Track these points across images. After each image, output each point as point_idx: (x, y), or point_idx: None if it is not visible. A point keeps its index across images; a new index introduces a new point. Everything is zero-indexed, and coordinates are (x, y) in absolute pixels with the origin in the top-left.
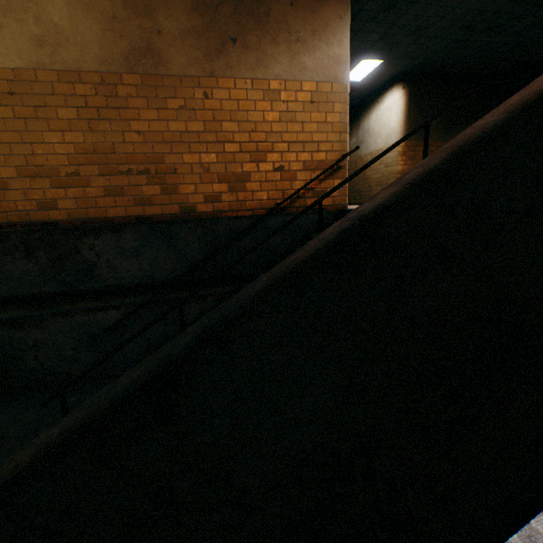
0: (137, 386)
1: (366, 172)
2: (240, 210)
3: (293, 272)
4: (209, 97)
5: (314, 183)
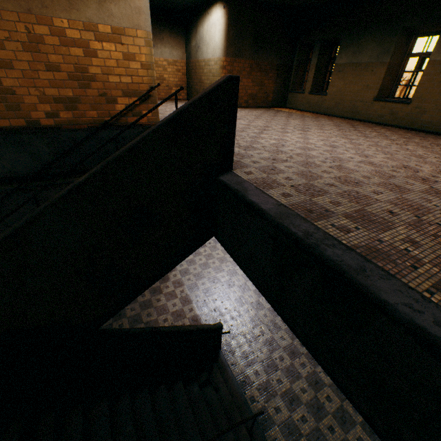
0: (7, 236)
1: (202, 77)
2: (77, 125)
3: (54, 202)
4: (32, 32)
5: (132, 107)
